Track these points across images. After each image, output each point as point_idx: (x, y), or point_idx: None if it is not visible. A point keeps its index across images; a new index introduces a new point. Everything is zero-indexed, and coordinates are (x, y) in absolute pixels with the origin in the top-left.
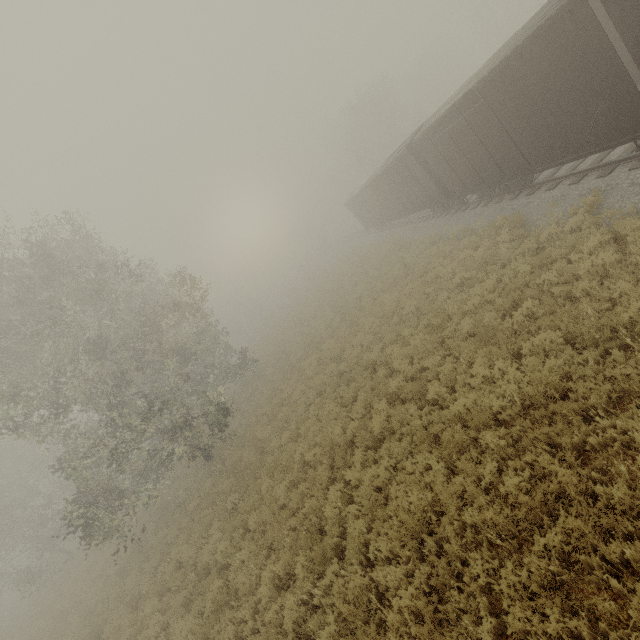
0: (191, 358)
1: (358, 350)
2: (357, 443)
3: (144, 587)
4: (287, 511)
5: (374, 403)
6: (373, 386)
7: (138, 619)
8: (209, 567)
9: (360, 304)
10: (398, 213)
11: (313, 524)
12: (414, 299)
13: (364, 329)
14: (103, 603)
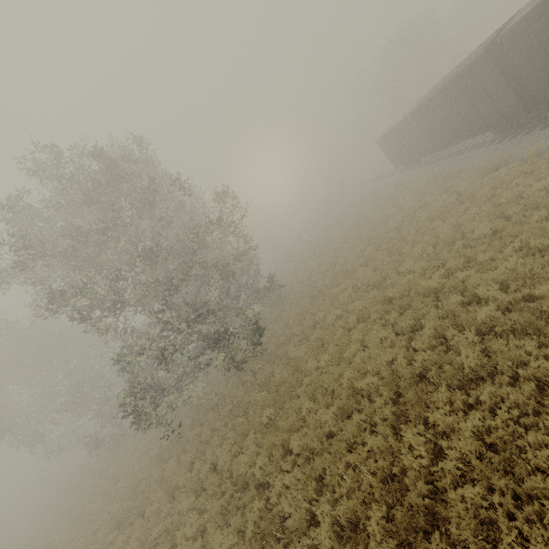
0: (229, 275)
1: (409, 276)
2: (429, 378)
3: (181, 479)
4: (343, 444)
5: (449, 334)
6: (441, 315)
7: (175, 509)
8: (245, 479)
9: (399, 234)
10: (444, 142)
11: (380, 467)
12: (486, 222)
13: (411, 256)
14: (146, 482)
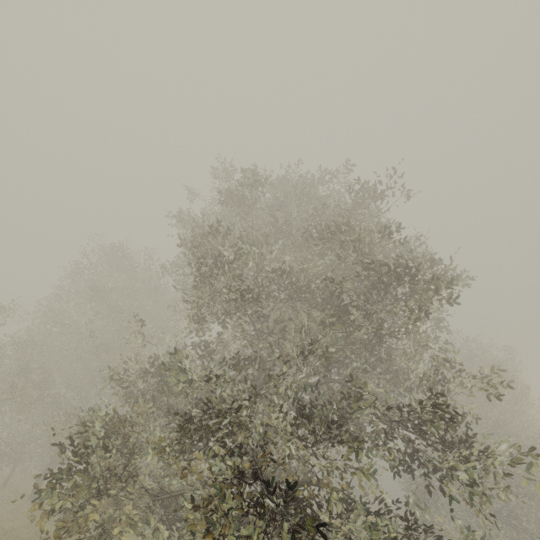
0: None
1: None
2: None
3: None
4: None
5: None
6: None
7: None
8: None
9: None
10: None
11: None
12: None
13: None
14: None
